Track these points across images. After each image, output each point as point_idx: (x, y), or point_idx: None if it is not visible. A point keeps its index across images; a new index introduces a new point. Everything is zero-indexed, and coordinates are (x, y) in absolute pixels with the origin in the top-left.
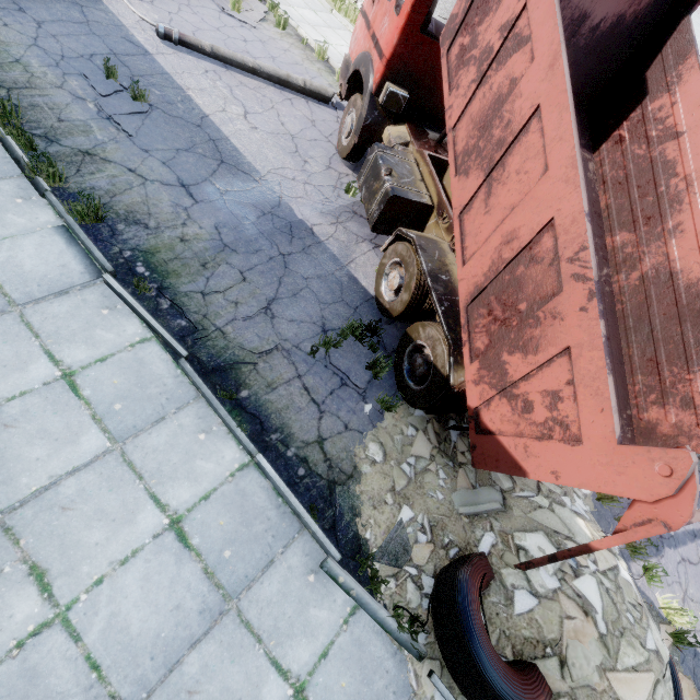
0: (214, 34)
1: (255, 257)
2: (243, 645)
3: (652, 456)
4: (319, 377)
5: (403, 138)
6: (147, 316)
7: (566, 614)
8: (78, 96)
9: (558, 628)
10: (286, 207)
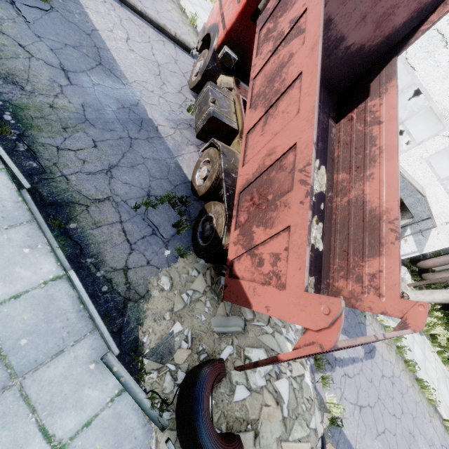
0: None
1: (108, 134)
2: (17, 414)
3: (321, 301)
4: (137, 226)
5: (229, 84)
6: (1, 151)
7: (265, 403)
8: None
9: (258, 412)
10: (141, 107)
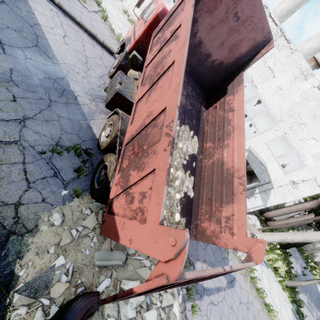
0: (66, 1)
1: (30, 94)
2: None
3: (170, 233)
4: (39, 167)
5: (135, 76)
6: None
7: None
8: None
9: None
10: (66, 81)
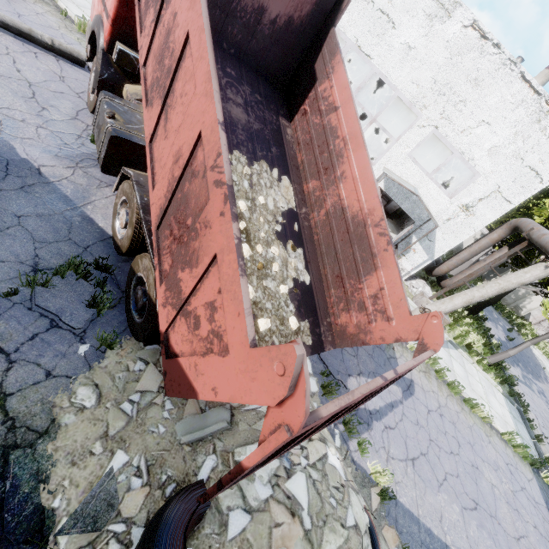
0: None
1: None
2: None
3: (272, 355)
4: (17, 322)
5: (139, 95)
6: None
7: (275, 522)
8: None
9: (267, 541)
10: (4, 144)
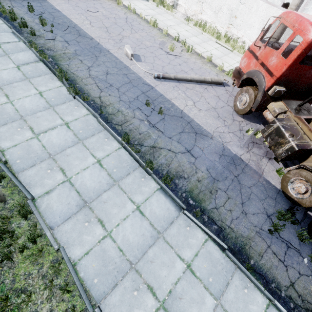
0: (169, 66)
1: (226, 181)
2: None
3: None
4: (277, 245)
5: (282, 109)
6: (205, 229)
7: None
8: (140, 119)
9: None
10: (226, 149)
